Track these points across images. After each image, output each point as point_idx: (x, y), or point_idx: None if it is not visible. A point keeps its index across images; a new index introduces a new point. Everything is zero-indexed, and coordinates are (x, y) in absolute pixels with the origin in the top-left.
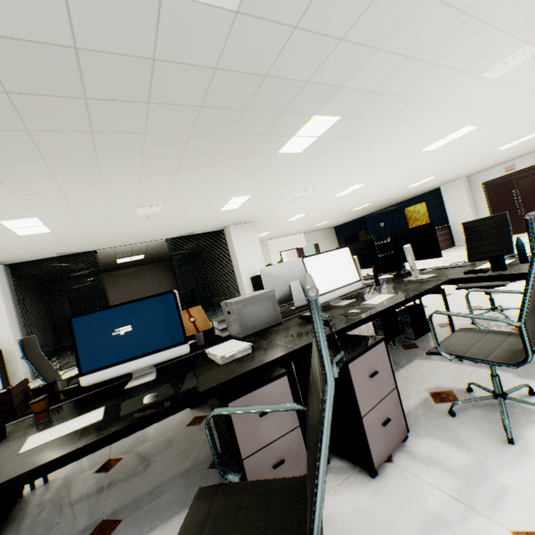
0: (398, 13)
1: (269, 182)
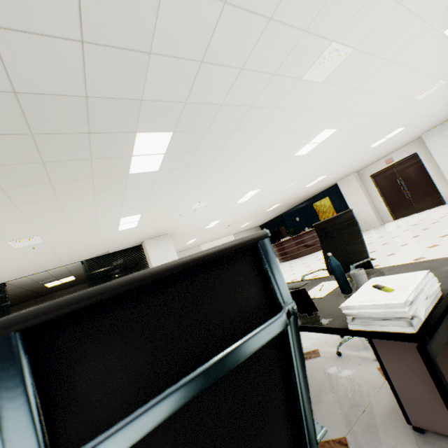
0: (135, 4)
1: (150, 200)
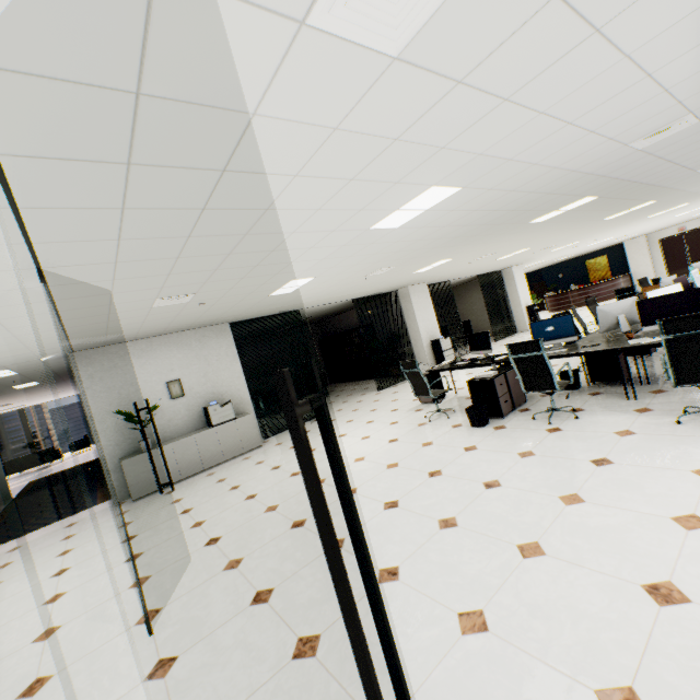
0: None
1: (604, 233)
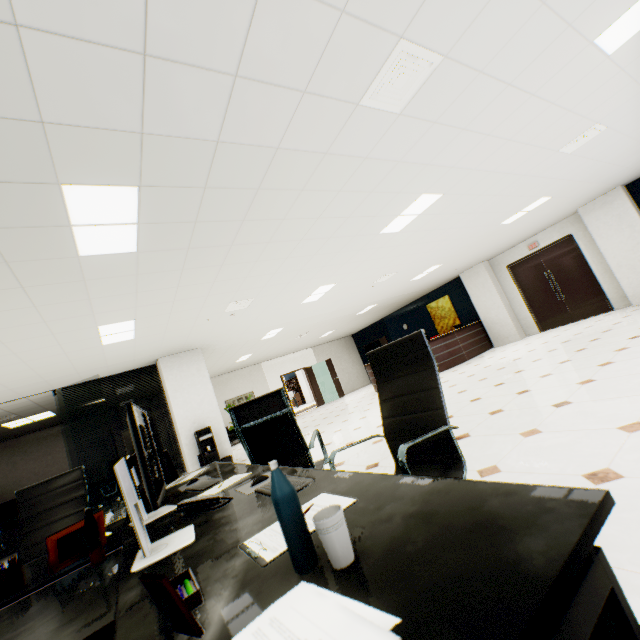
0: None
1: (143, 299)
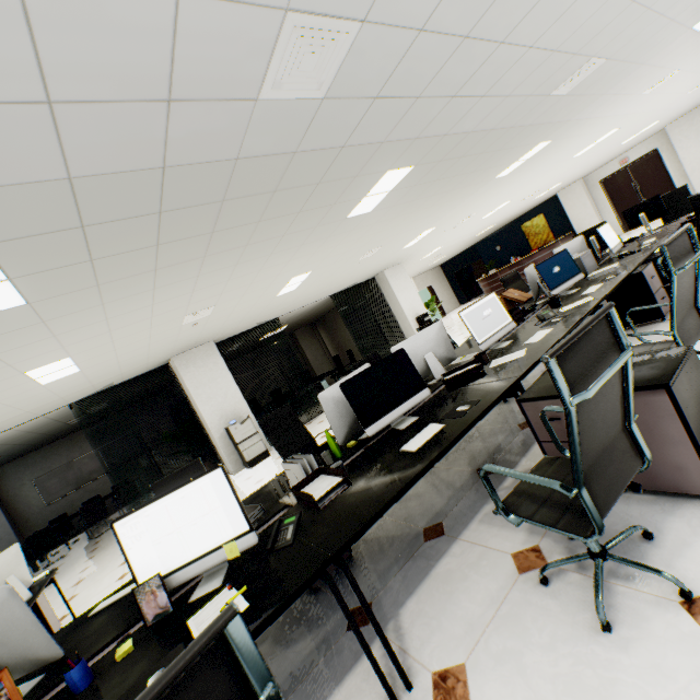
0: (624, 76)
1: (461, 209)
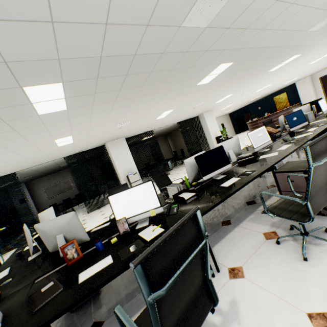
0: None
1: (247, 86)
